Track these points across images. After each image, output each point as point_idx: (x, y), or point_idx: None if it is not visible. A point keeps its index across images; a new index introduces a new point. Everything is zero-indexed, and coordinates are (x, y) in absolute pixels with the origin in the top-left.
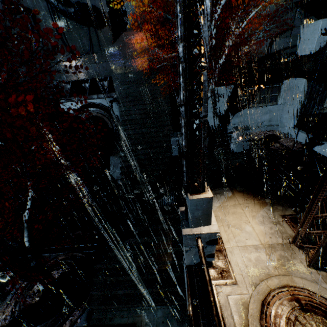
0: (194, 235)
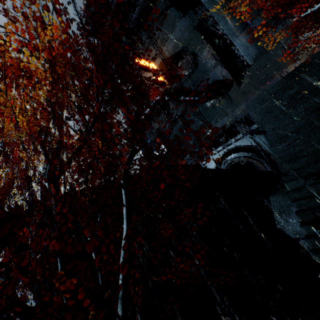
0: None
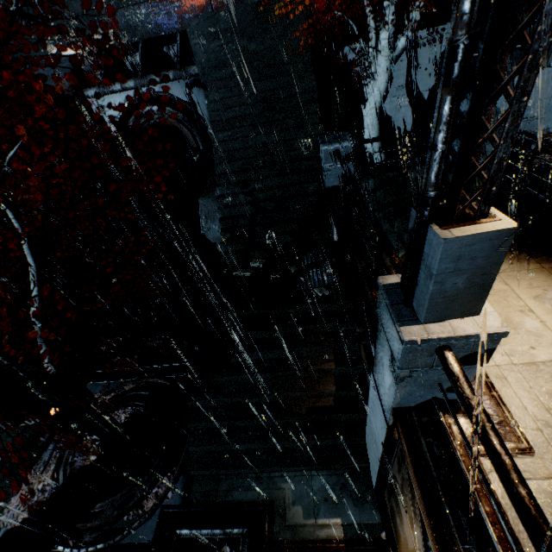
0: (436, 341)
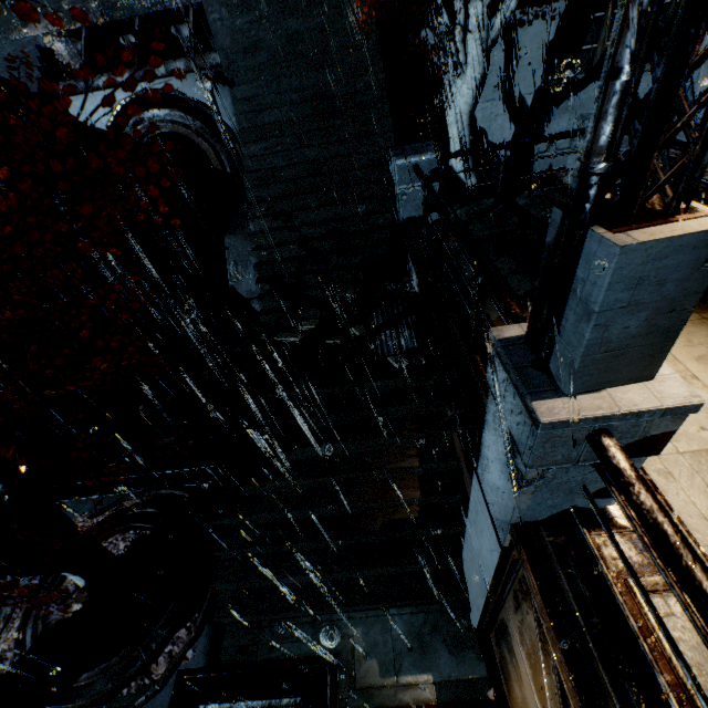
0: (591, 423)
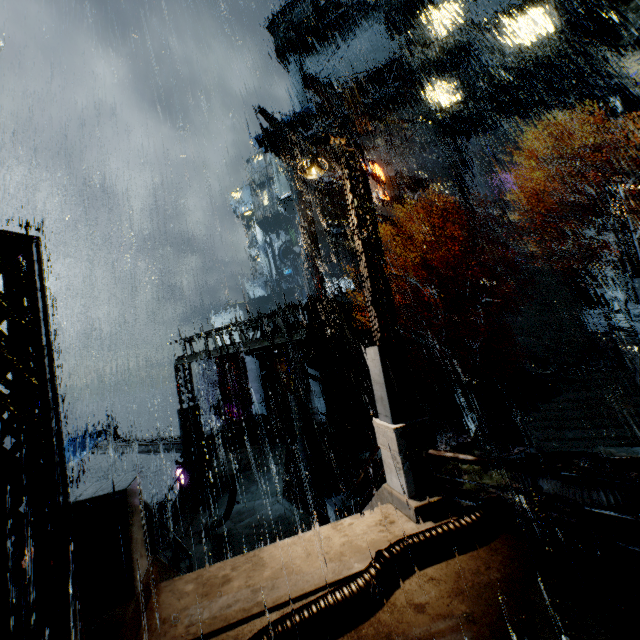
0: None
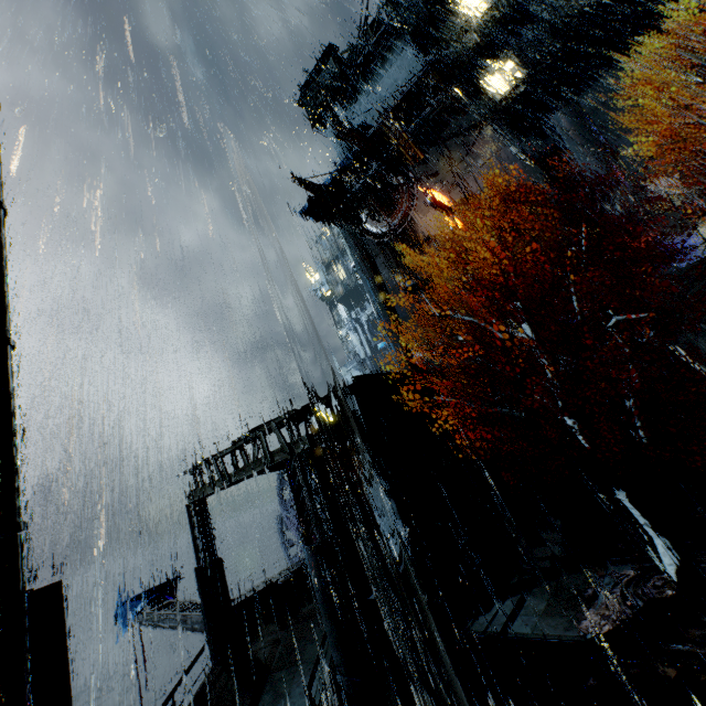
0: None
